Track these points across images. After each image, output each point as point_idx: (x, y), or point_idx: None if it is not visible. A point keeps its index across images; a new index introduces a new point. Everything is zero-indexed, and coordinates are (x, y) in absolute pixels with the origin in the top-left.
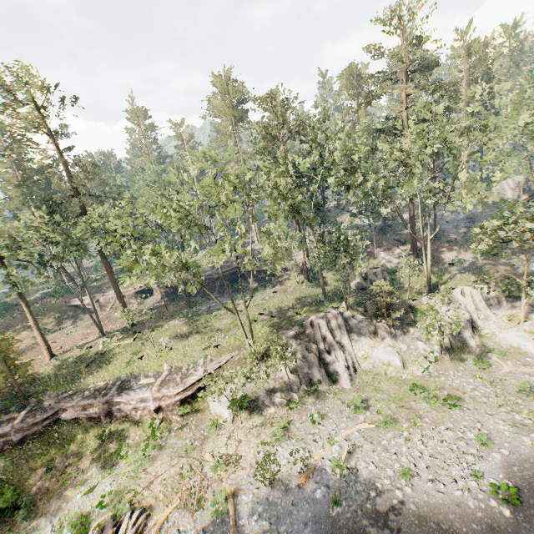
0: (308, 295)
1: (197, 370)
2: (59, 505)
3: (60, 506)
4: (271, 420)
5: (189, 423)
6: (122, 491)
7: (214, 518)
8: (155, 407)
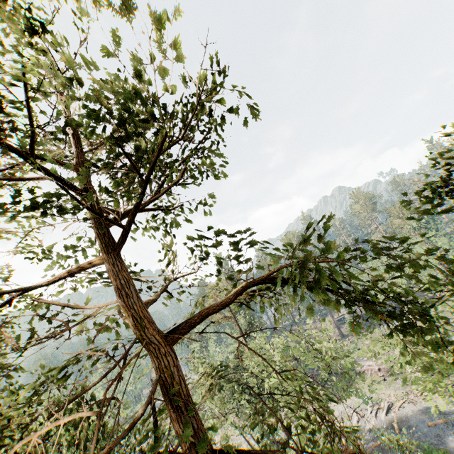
0: None
1: (394, 353)
2: (348, 401)
3: (349, 401)
4: (450, 378)
5: (399, 378)
6: (375, 398)
7: (425, 406)
8: (377, 368)
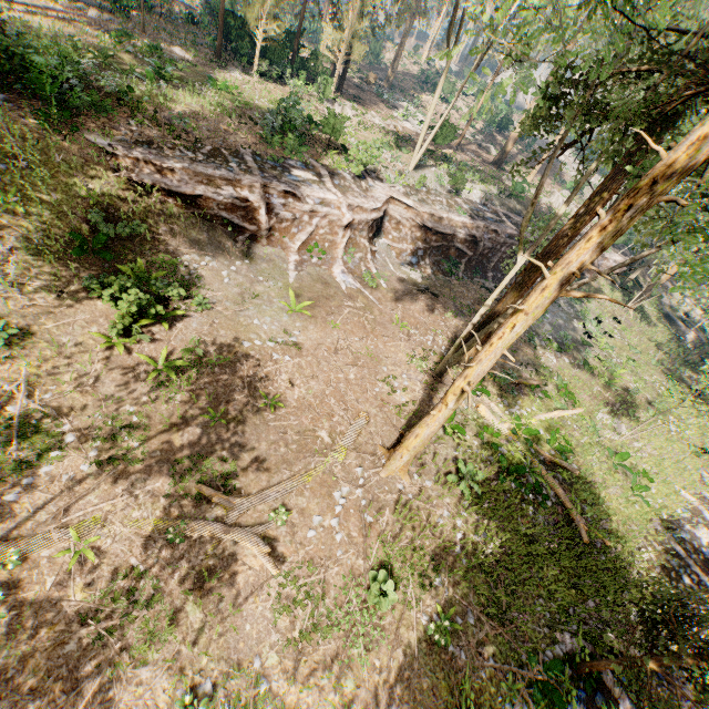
0: (658, 342)
1: None
2: None
3: None
4: None
5: None
6: None
7: None
8: None
